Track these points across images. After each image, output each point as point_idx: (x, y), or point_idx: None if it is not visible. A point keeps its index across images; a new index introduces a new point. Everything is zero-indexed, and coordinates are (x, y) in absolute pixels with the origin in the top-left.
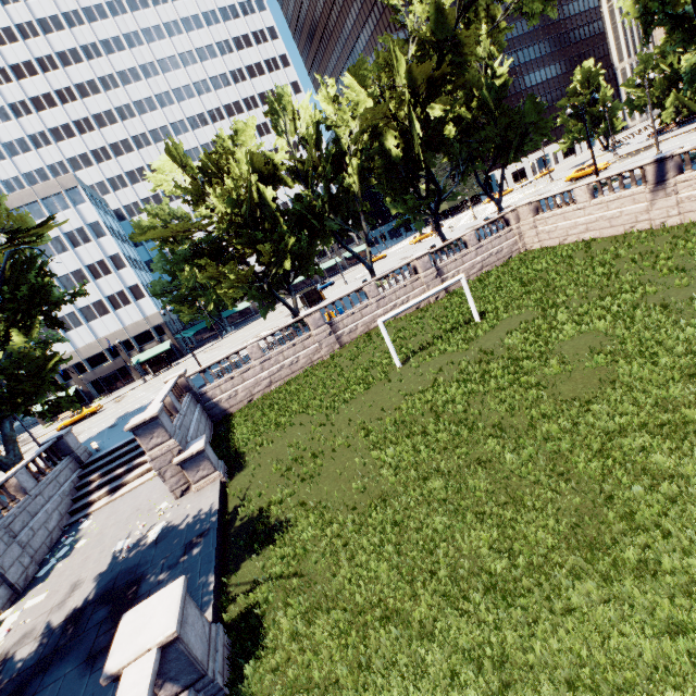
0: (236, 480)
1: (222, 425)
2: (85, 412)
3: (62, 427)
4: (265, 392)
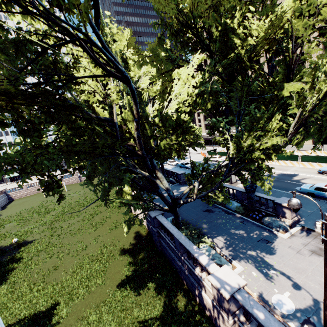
0: (1, 211)
1: (10, 202)
2: None
3: None
4: (25, 196)
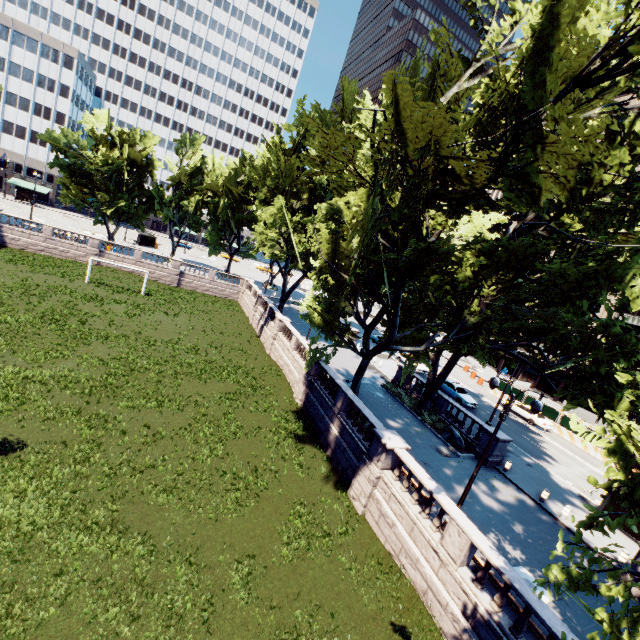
0: None
1: None
2: None
3: None
4: (37, 252)
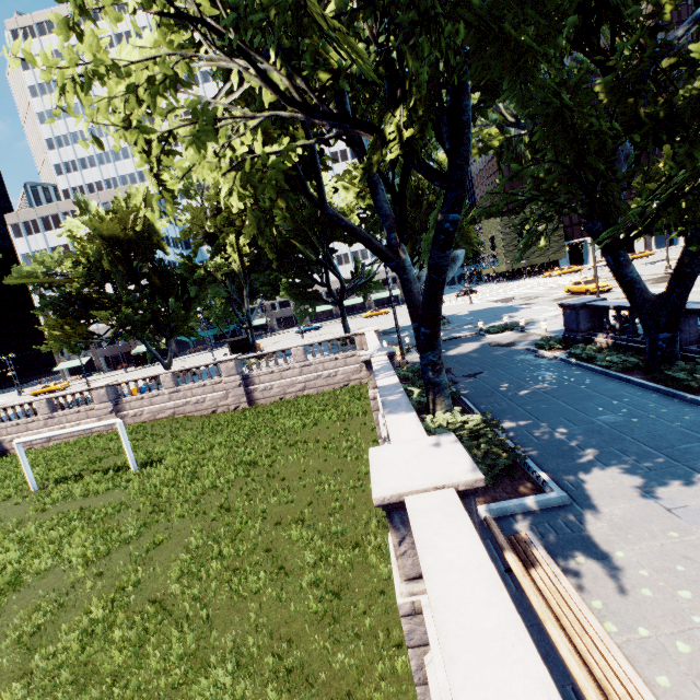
0: None
1: None
2: (52, 387)
3: (34, 394)
4: (45, 445)
